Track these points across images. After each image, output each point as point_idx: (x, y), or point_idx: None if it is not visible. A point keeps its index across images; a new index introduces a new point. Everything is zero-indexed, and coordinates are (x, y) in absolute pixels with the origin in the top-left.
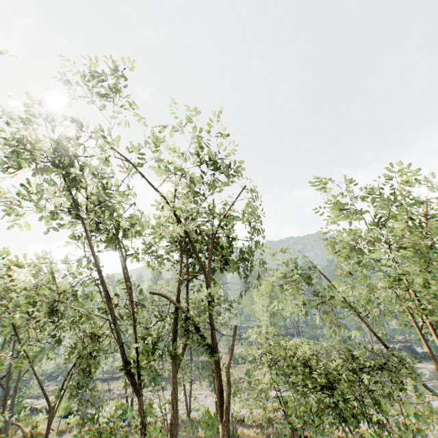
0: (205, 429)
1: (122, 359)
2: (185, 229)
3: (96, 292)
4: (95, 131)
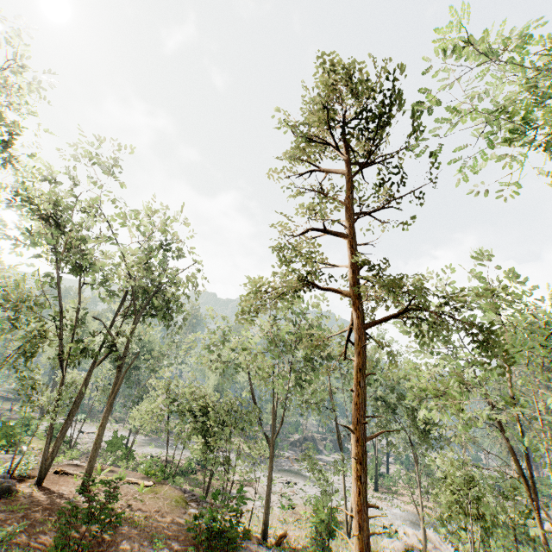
0: (108, 445)
1: (60, 350)
2: (133, 283)
3: (56, 305)
4: (91, 199)
